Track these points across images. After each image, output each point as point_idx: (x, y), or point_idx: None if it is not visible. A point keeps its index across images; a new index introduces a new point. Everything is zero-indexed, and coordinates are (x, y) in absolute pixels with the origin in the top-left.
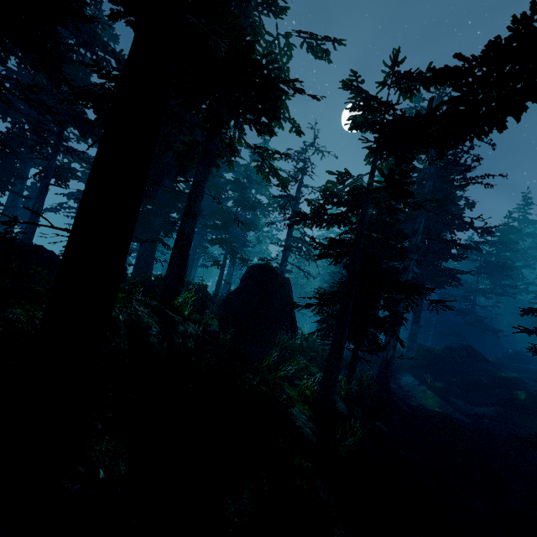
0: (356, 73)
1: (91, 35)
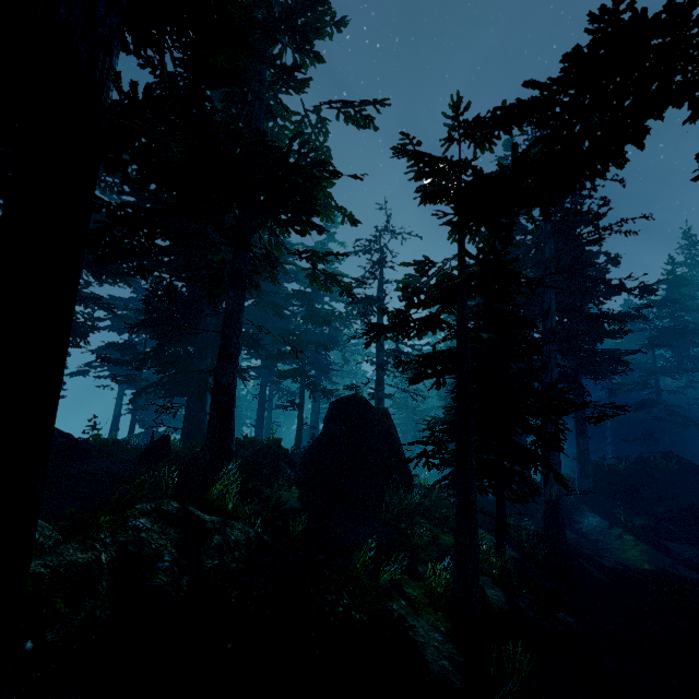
0: (407, 135)
1: None
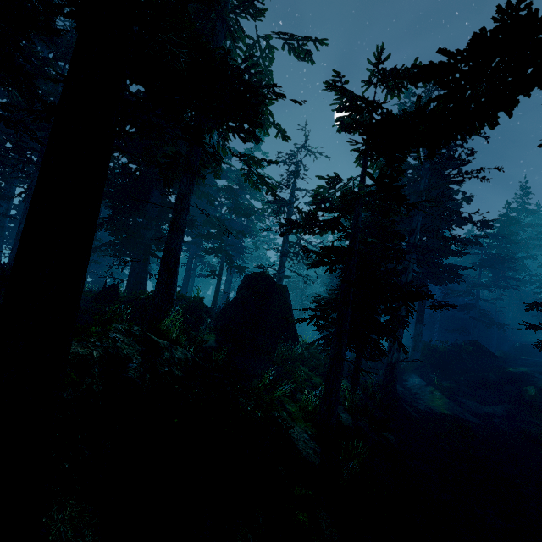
0: (339, 73)
1: (68, 48)
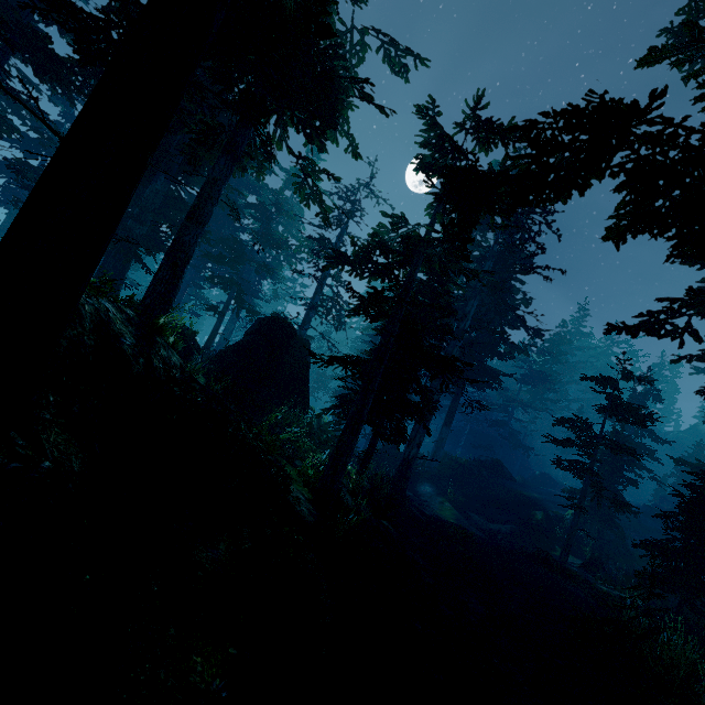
0: (434, 101)
1: None
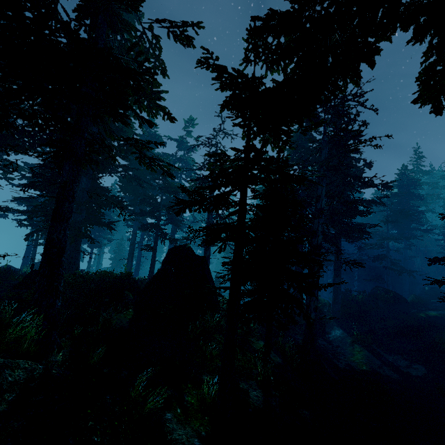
0: (207, 49)
1: None
